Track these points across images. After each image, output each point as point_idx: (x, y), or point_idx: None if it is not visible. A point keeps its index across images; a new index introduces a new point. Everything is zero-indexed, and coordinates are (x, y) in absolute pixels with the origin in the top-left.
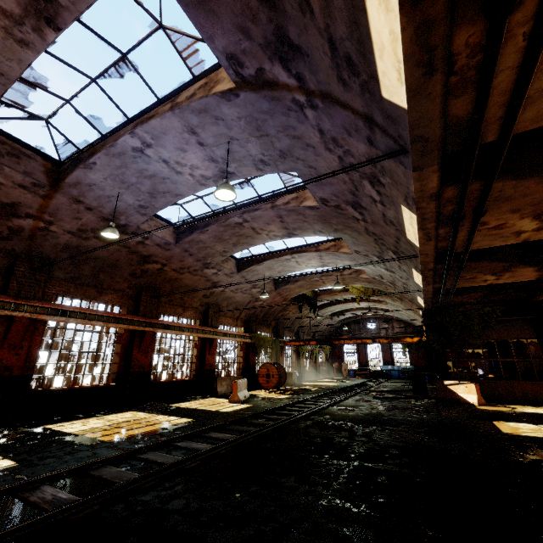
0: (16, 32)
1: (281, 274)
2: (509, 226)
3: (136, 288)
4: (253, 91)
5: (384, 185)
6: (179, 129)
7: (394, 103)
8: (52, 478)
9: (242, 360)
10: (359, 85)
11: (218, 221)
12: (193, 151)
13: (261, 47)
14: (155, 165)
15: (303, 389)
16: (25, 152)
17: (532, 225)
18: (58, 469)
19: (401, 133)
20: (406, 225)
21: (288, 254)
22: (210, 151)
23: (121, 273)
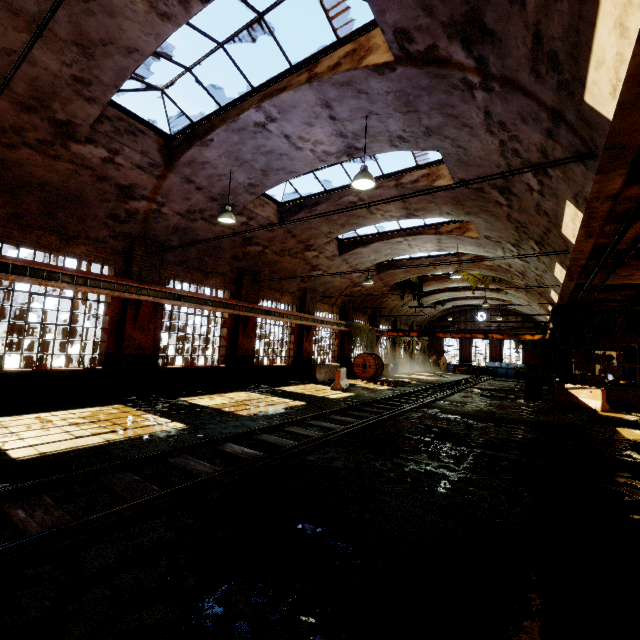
0: (161, 5)
1: (387, 258)
2: None
3: (237, 272)
4: (415, 66)
5: (551, 177)
6: (312, 102)
7: (596, 110)
8: (229, 439)
9: (337, 348)
10: (557, 81)
11: (329, 200)
12: (321, 125)
13: (443, 24)
14: (275, 140)
15: (401, 381)
16: (140, 127)
17: None
18: (225, 433)
19: (595, 138)
20: (566, 220)
21: (401, 237)
22: (341, 126)
23: (224, 256)
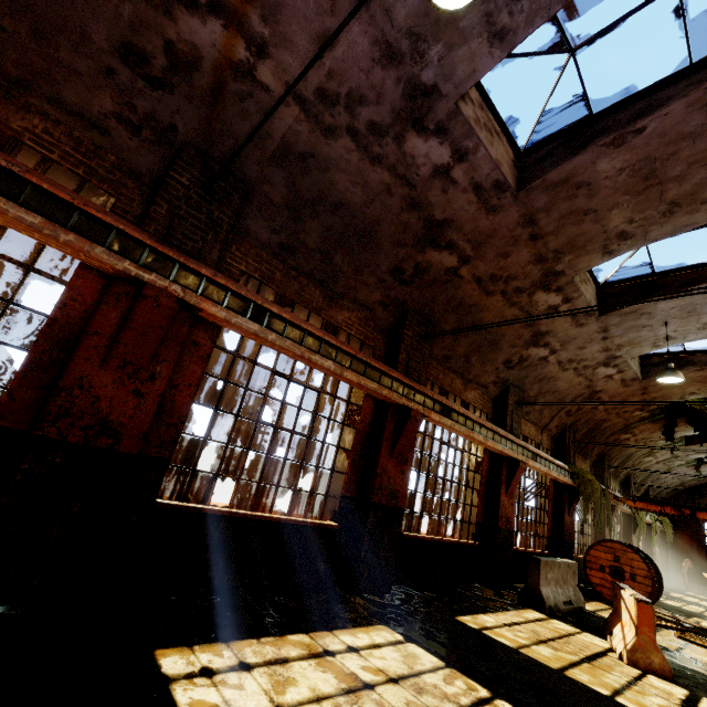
0: None
1: (700, 334)
2: None
3: (393, 310)
4: None
5: None
6: None
7: None
8: None
9: (546, 518)
10: None
11: None
12: None
13: None
14: None
15: None
16: None
17: None
18: None
19: None
20: None
21: None
22: None
23: (376, 263)
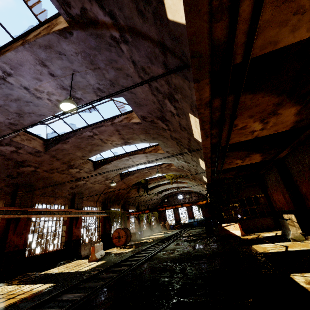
0: None
1: (123, 170)
2: (248, 127)
3: (13, 186)
4: (82, 29)
5: (178, 100)
6: (32, 61)
7: (176, 22)
8: None
9: (101, 229)
10: (152, 13)
11: (75, 135)
12: (47, 80)
13: None
14: (18, 90)
15: (142, 242)
16: None
17: (259, 126)
18: None
19: (184, 50)
20: (193, 128)
21: (127, 156)
22: (60, 81)
23: None
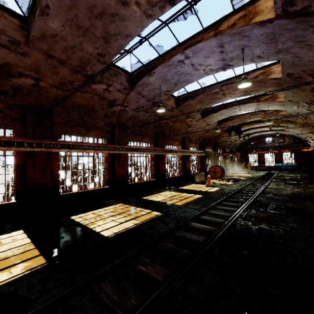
0: (149, 11)
1: (226, 116)
2: None
3: (155, 133)
4: (288, 18)
5: None
6: (213, 46)
7: None
8: (190, 220)
9: (199, 164)
10: None
11: (204, 92)
12: (213, 56)
13: None
14: (186, 67)
15: (235, 178)
16: (118, 71)
17: None
18: (182, 216)
19: None
20: None
21: (237, 105)
22: (225, 55)
23: (150, 127)
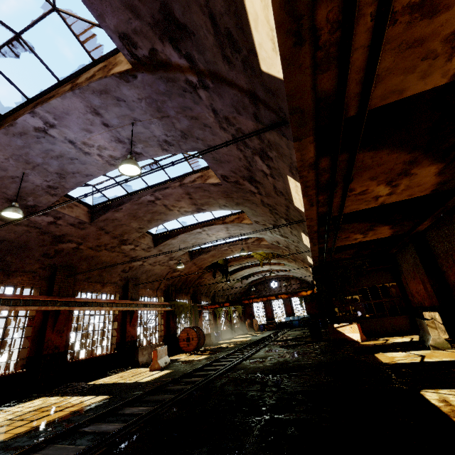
0: None
1: (194, 246)
2: (370, 192)
3: (49, 269)
4: (149, 72)
5: (272, 159)
6: (82, 109)
7: (272, 75)
8: None
9: (163, 327)
10: (241, 61)
11: (131, 200)
12: (99, 132)
13: (151, 26)
14: (61, 145)
15: (220, 347)
16: None
17: (386, 190)
18: None
19: (281, 105)
20: (293, 193)
21: (199, 228)
22: (116, 132)
23: (32, 254)
